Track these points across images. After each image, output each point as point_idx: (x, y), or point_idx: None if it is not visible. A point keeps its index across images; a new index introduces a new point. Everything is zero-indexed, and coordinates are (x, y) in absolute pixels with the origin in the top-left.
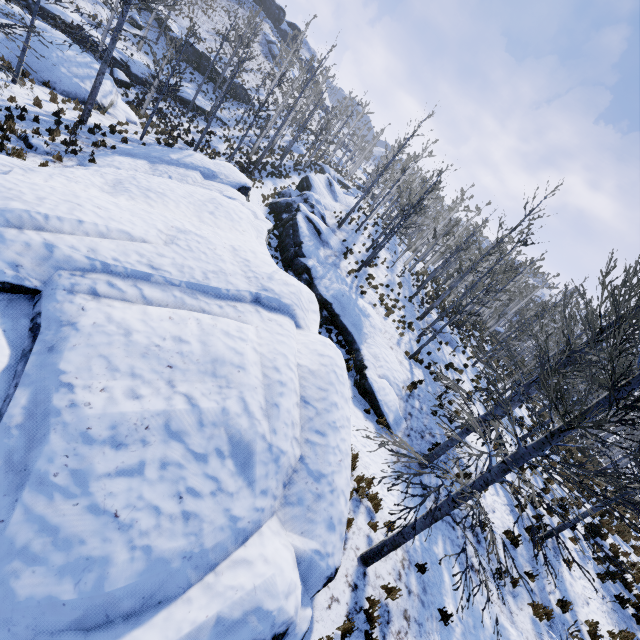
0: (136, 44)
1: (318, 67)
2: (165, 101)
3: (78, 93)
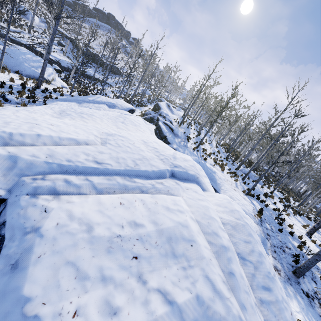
0: (62, 53)
1: (156, 48)
2: (79, 77)
3: (34, 75)
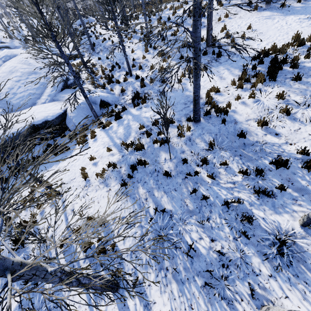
0: None
1: None
2: None
3: None
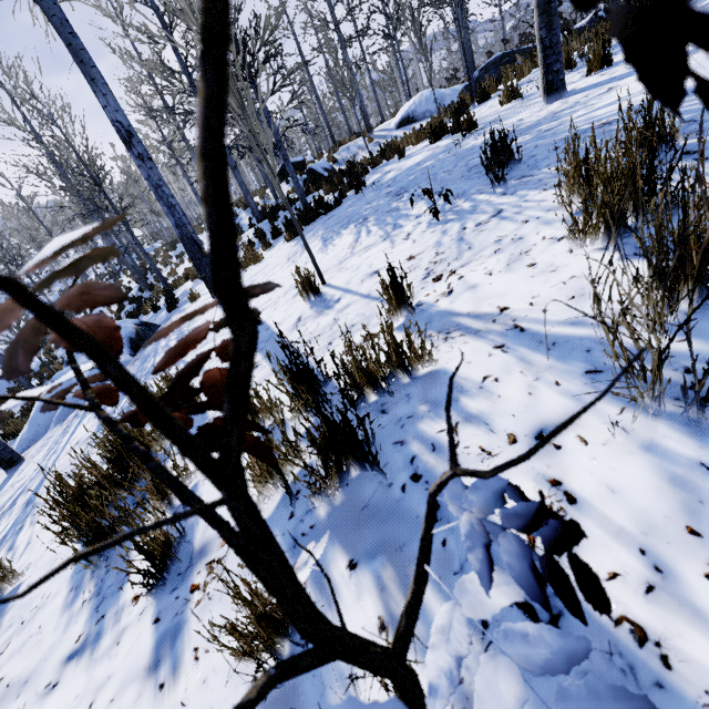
0: None
1: None
2: None
3: None
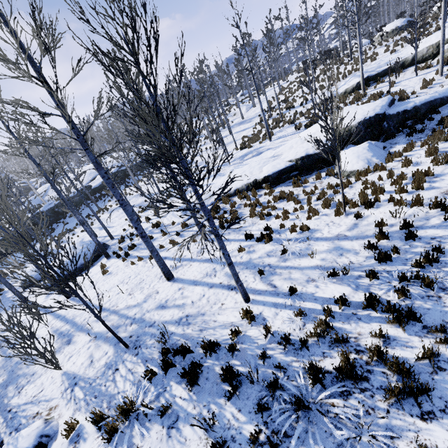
0: None
1: None
2: None
3: None
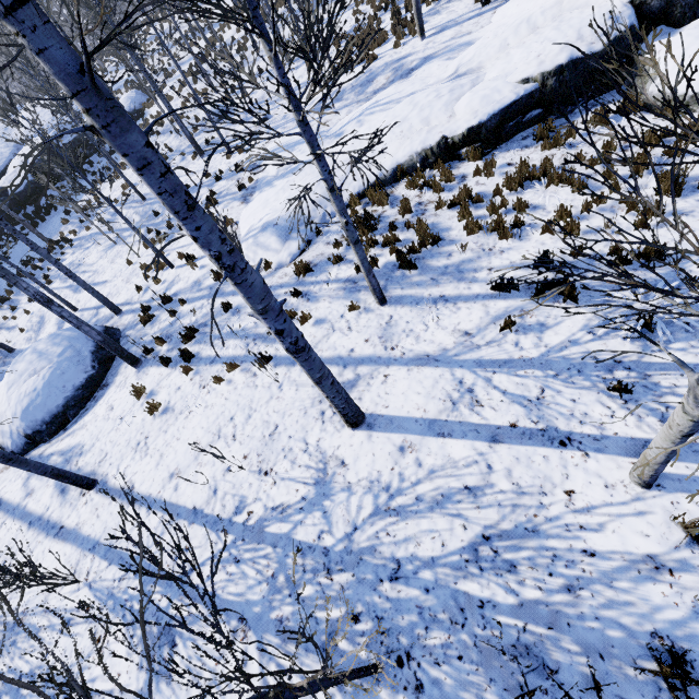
0: None
1: None
2: None
3: None
